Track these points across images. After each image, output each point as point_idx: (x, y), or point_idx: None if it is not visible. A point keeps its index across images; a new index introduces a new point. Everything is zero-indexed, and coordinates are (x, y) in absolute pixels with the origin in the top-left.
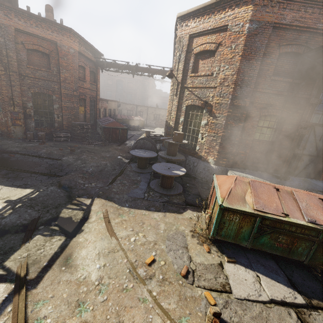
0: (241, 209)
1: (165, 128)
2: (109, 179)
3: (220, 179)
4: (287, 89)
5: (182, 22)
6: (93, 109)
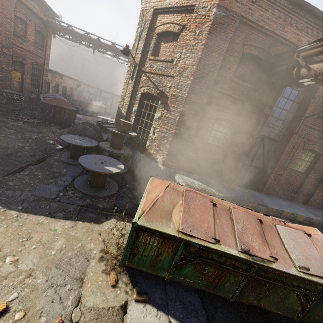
0: (161, 230)
1: (116, 116)
2: (16, 167)
3: (153, 184)
4: (245, 94)
5: None
6: (37, 79)
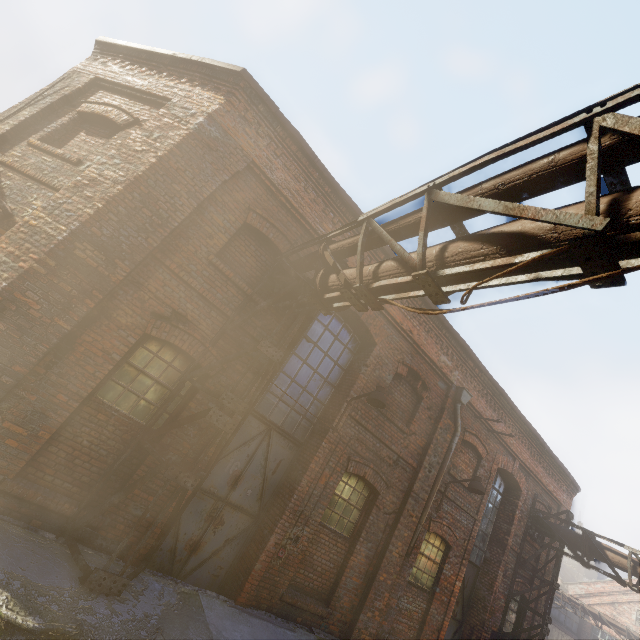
0: None
1: None
2: None
3: None
4: (238, 305)
5: (100, 55)
6: None
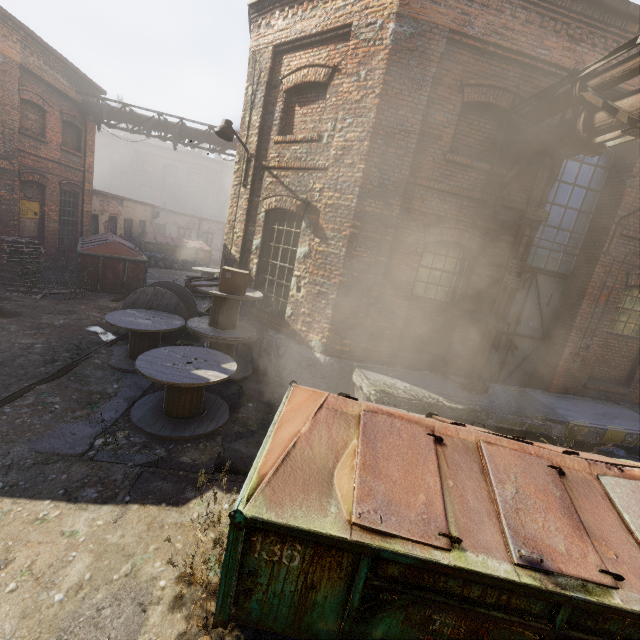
0: (306, 527)
1: (222, 263)
2: (8, 391)
3: (293, 402)
4: (482, 185)
5: (259, 18)
6: (72, 212)
